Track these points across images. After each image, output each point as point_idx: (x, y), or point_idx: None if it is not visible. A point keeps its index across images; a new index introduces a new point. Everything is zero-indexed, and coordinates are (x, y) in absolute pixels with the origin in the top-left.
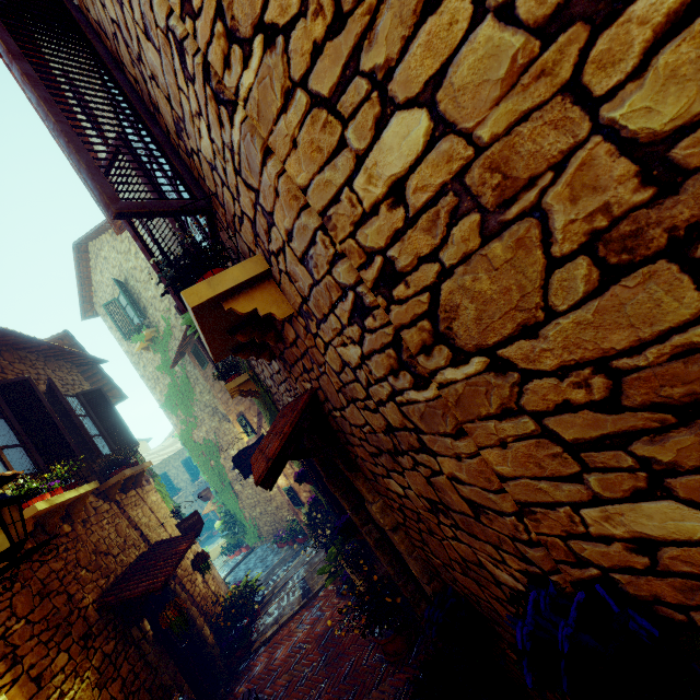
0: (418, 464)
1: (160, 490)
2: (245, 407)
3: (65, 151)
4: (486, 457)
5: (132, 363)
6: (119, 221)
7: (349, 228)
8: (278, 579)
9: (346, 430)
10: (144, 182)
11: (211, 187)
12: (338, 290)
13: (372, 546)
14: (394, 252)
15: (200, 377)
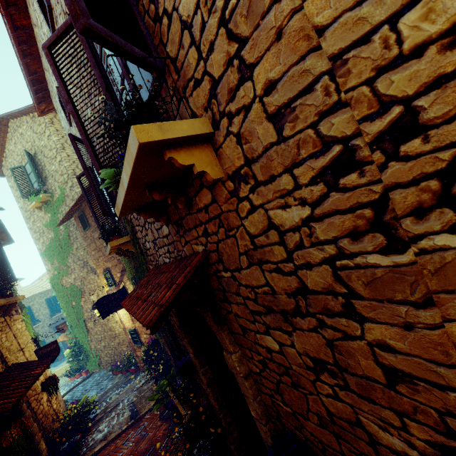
0: (324, 326)
1: (25, 320)
2: (112, 264)
3: (11, 37)
4: (450, 330)
5: (24, 217)
6: (43, 106)
7: (368, 73)
8: (110, 400)
9: (229, 289)
10: (89, 57)
11: (171, 52)
12: (315, 145)
13: (205, 384)
14: (424, 101)
15: (79, 237)
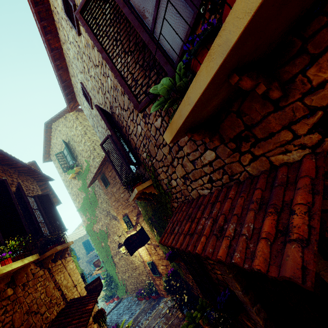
0: None
1: (74, 260)
2: (129, 210)
3: (50, 57)
4: None
5: (65, 186)
6: (71, 105)
7: None
8: (142, 325)
9: None
10: None
11: None
12: None
13: (262, 325)
14: None
15: (102, 194)
